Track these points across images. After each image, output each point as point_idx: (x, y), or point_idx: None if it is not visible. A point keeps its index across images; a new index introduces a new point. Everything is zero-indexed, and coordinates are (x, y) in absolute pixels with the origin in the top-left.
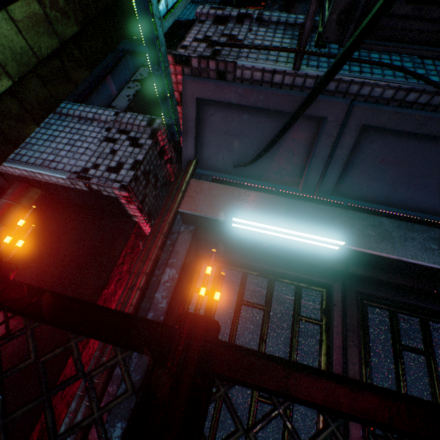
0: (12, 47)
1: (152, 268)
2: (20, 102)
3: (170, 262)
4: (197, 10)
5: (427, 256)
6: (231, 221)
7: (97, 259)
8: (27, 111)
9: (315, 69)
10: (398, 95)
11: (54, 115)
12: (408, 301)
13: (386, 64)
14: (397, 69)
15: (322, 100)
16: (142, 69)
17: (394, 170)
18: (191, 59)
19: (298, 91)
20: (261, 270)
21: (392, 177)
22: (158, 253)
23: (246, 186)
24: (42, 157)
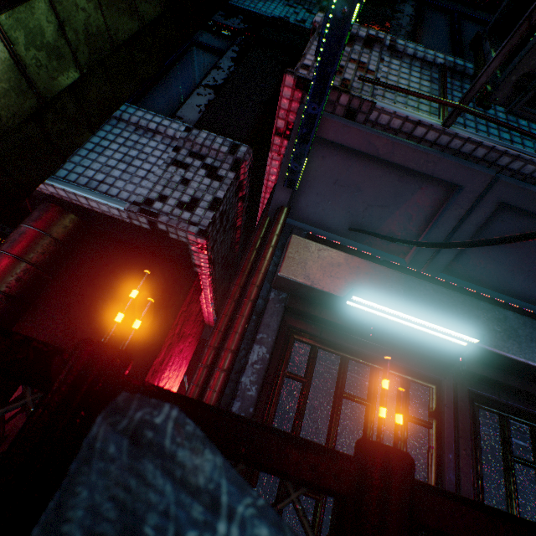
0: (88, 26)
1: (239, 344)
2: (79, 99)
3: (258, 337)
4: (317, 19)
5: None
6: (349, 298)
7: (146, 317)
8: (83, 113)
9: (466, 130)
10: None
11: None
12: (521, 406)
13: None
14: None
15: (464, 166)
16: (216, 72)
17: (518, 255)
18: None
19: (438, 150)
20: (364, 356)
21: (514, 262)
22: (246, 325)
23: (348, 250)
24: (86, 175)
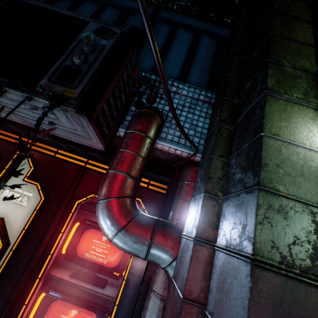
0: None
1: None
2: None
3: None
4: None
5: None
6: None
7: None
8: None
9: None
10: None
11: (208, 105)
12: None
13: None
14: None
15: None
16: None
17: None
18: None
19: None
20: None
21: None
22: None
23: None
24: None
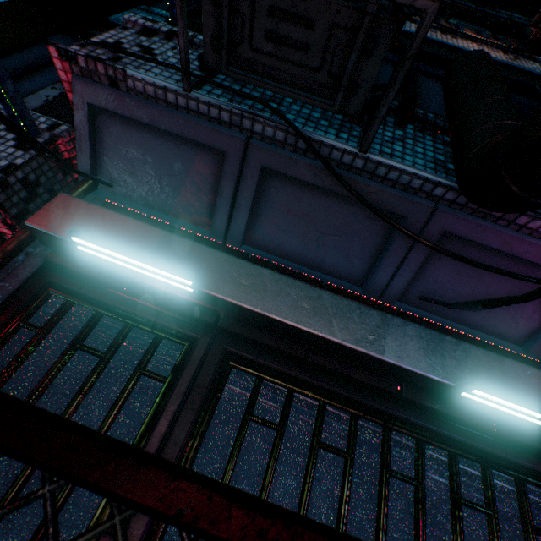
0: None
1: None
2: None
3: None
4: (125, 16)
5: (294, 314)
6: (73, 241)
7: None
8: None
9: (209, 96)
10: (289, 139)
11: None
12: (279, 367)
13: (257, 99)
14: (266, 106)
15: (218, 131)
16: None
17: (302, 223)
18: (77, 57)
19: (196, 116)
20: (121, 312)
21: (302, 231)
22: None
23: (142, 217)
24: None
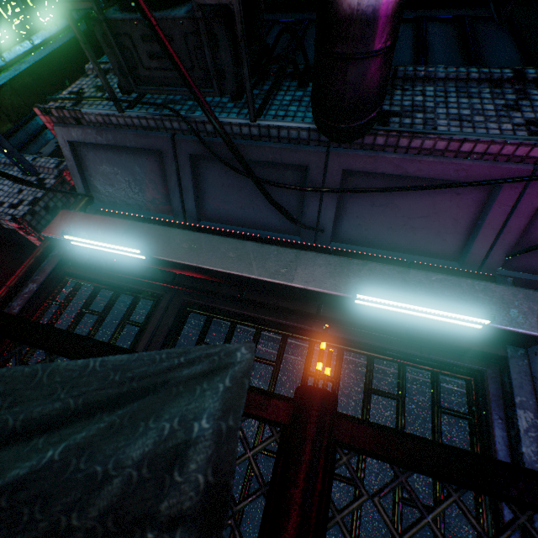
0: None
1: (16, 282)
2: None
3: (35, 278)
4: (86, 66)
5: (222, 263)
6: (66, 239)
7: None
8: None
9: (137, 111)
10: (200, 127)
11: None
12: (223, 307)
13: (160, 105)
14: (166, 108)
15: (151, 136)
16: None
17: (235, 193)
18: (51, 110)
19: (135, 129)
20: (111, 285)
21: (238, 199)
22: (25, 271)
23: (122, 215)
24: None
